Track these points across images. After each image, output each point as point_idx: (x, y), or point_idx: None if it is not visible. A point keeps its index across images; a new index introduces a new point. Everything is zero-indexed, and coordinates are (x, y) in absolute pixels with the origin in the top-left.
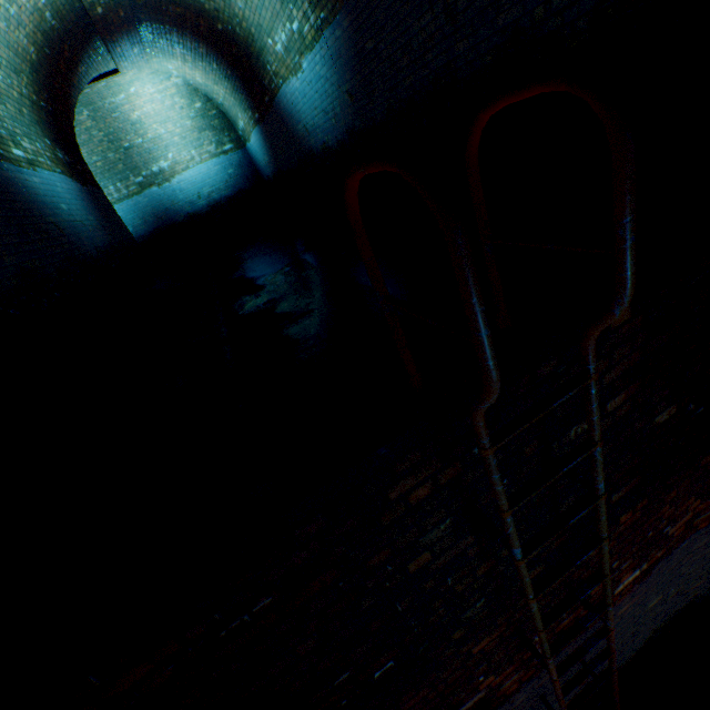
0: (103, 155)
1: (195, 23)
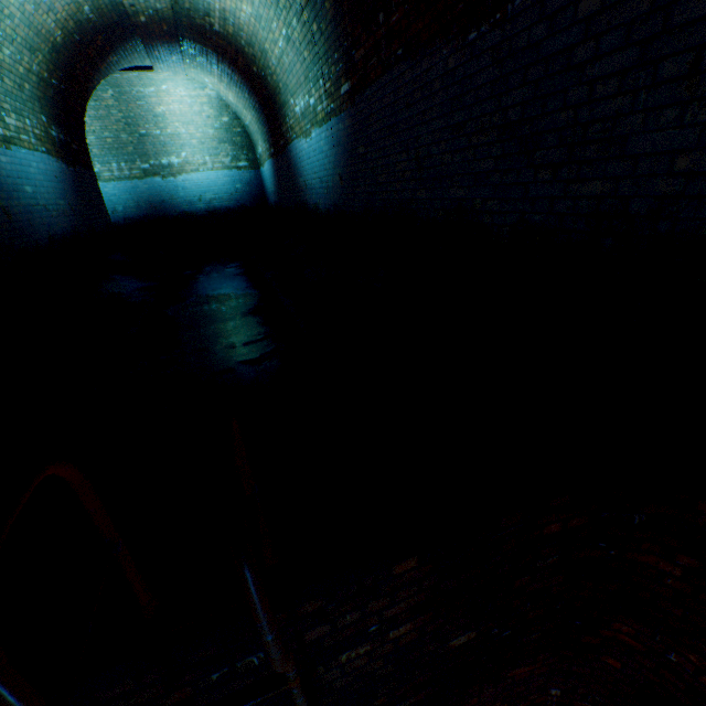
0: (116, 134)
1: (235, 57)
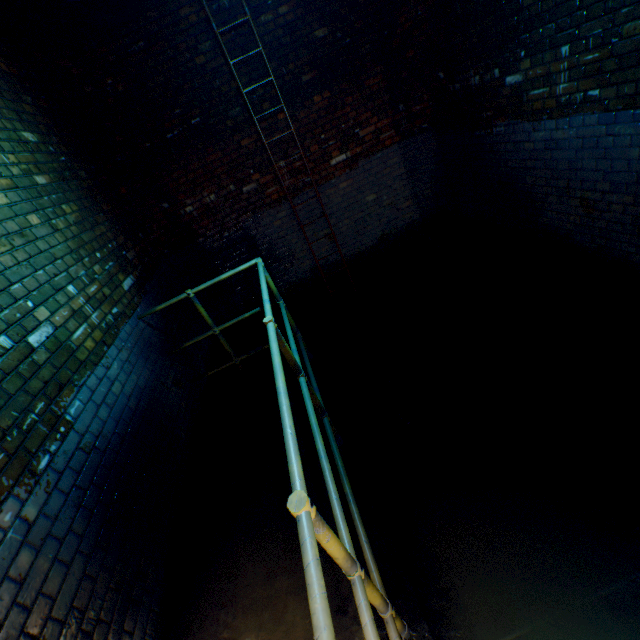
0: None
1: None
